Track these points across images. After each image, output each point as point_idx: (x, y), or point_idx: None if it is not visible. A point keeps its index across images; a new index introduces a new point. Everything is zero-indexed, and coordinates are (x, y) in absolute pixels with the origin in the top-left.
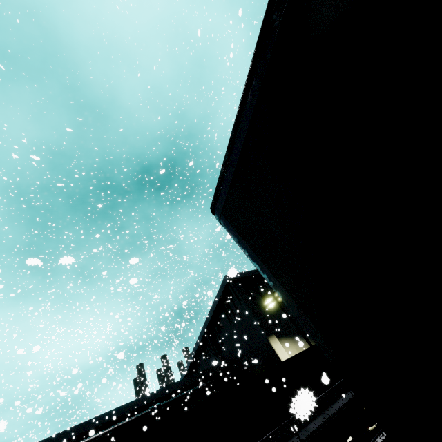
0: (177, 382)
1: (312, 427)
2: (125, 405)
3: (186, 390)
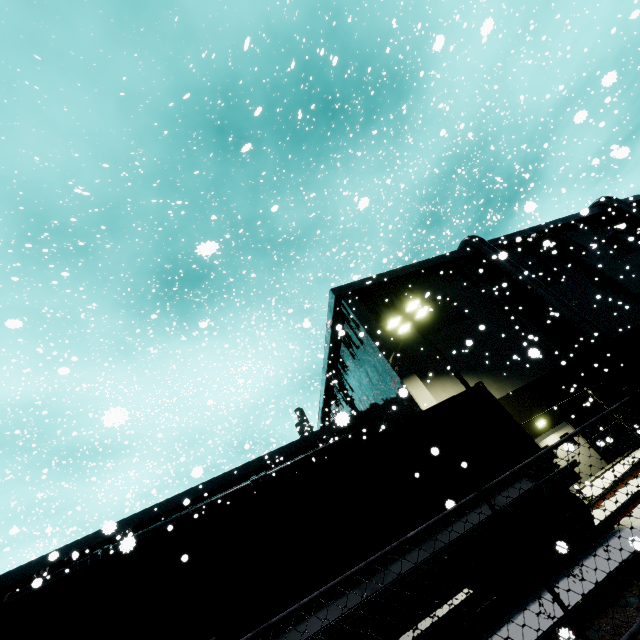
0: (287, 445)
1: (395, 570)
2: (220, 476)
3: (304, 453)
